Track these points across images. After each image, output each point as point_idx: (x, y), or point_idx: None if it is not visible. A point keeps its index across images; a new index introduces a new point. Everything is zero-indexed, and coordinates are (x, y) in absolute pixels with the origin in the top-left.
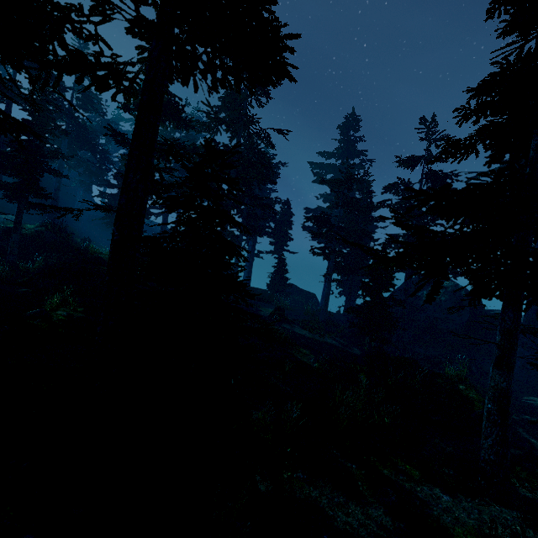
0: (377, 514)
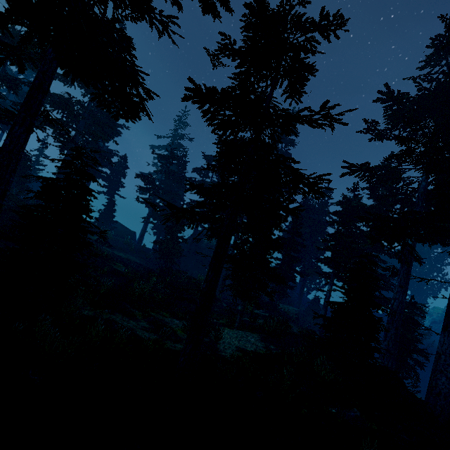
0: (143, 324)
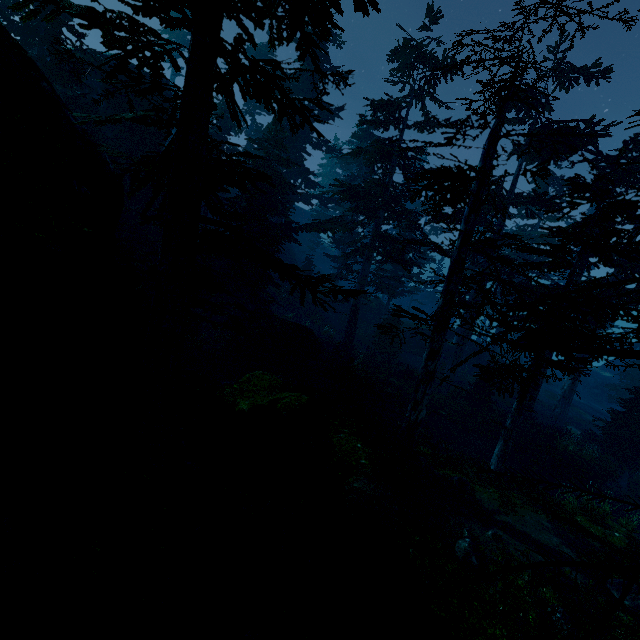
0: None
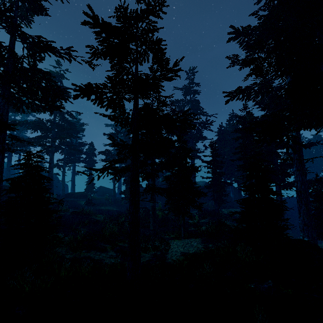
0: (111, 253)
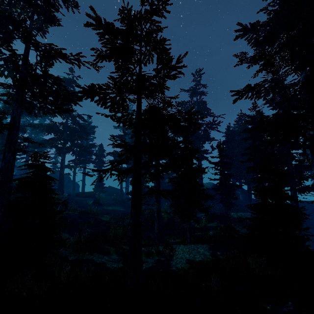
0: (114, 257)
